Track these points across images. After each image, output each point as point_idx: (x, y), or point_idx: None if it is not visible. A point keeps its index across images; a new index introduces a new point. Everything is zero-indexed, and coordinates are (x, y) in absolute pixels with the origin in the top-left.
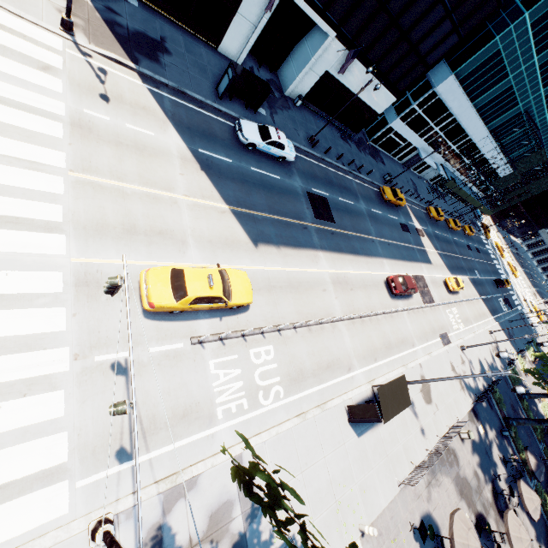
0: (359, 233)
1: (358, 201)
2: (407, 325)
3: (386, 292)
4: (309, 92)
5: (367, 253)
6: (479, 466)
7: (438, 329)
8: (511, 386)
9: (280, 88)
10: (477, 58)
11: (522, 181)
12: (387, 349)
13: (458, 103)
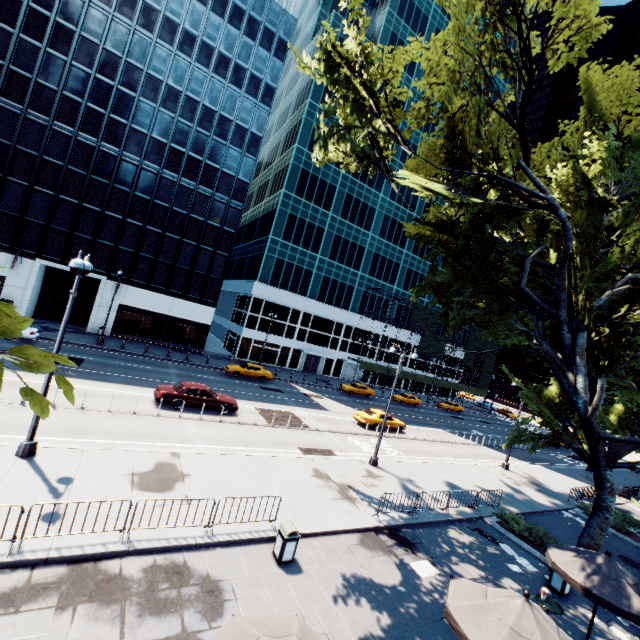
0: (135, 376)
1: (164, 368)
2: (183, 428)
3: (151, 405)
4: (115, 324)
5: (137, 385)
6: (373, 639)
7: (303, 444)
8: (611, 531)
9: (84, 330)
10: (266, 267)
11: (454, 341)
12: (69, 432)
13: (289, 299)
